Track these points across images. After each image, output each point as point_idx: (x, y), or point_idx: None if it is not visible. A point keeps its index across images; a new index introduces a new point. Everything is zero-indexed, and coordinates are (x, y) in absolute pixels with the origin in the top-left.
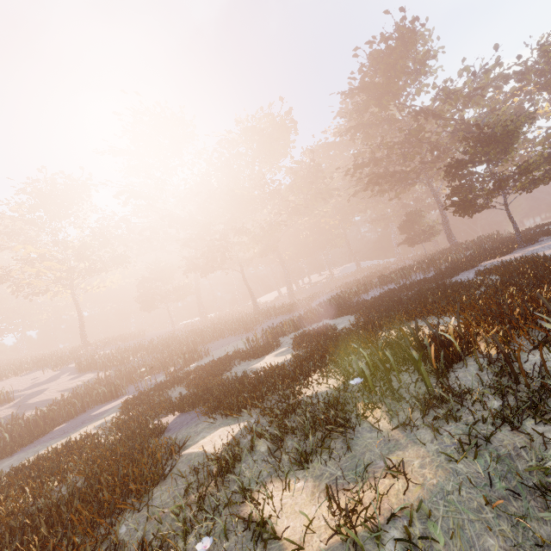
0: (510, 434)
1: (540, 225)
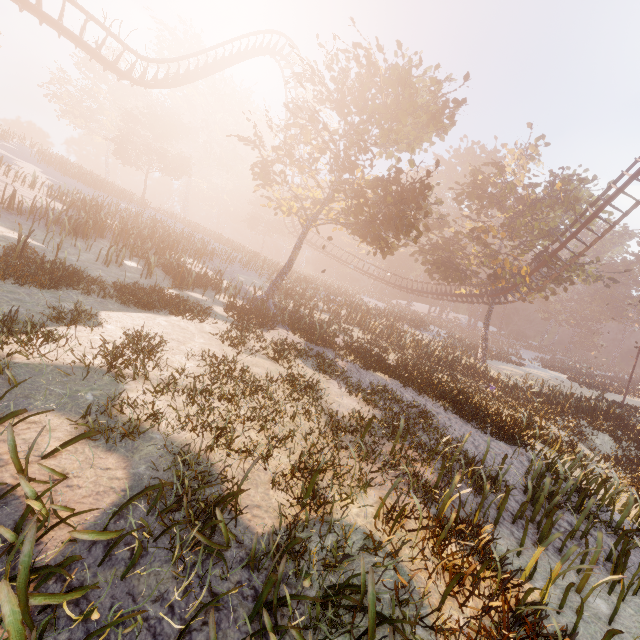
0: None
1: None
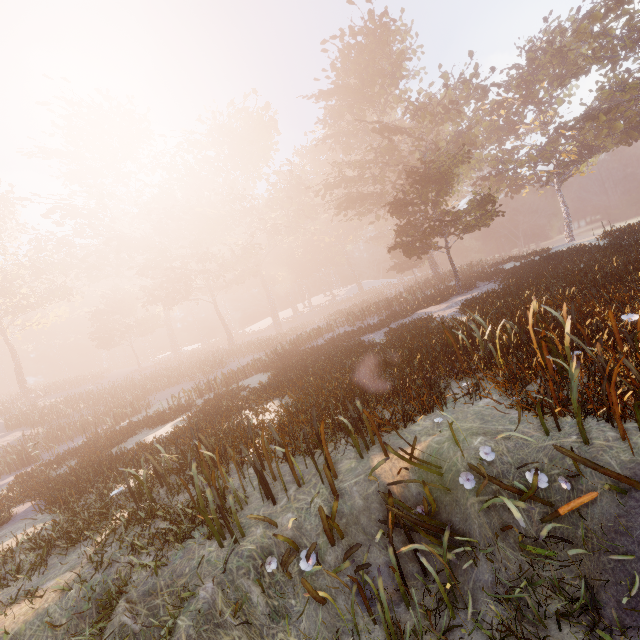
0: (131, 560)
1: (508, 260)
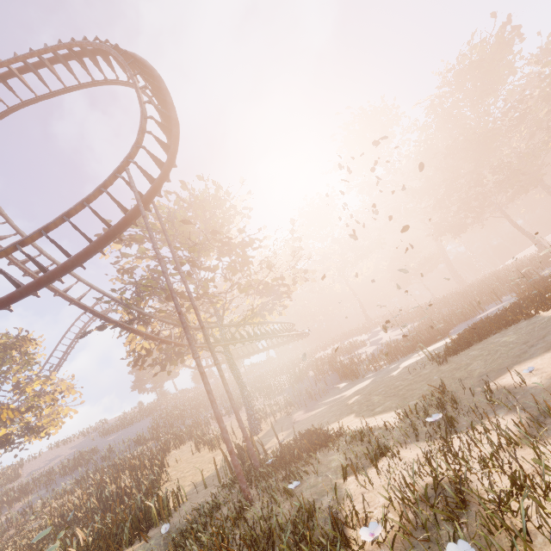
0: None
1: None
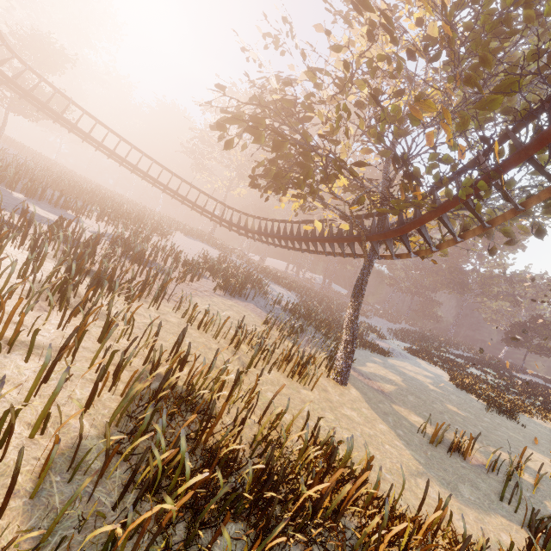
0: None
1: (500, 358)
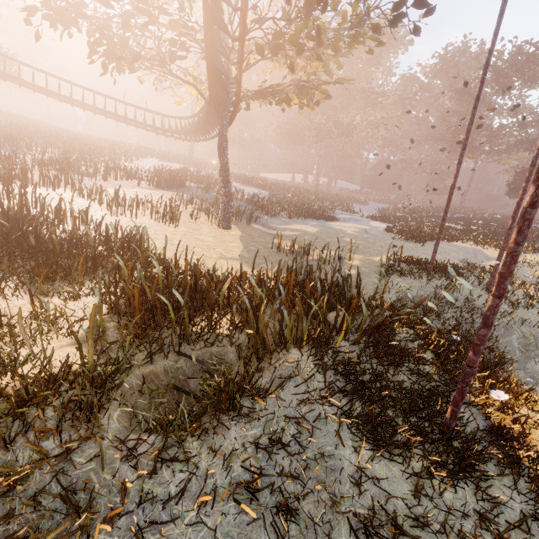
0: None
1: None
